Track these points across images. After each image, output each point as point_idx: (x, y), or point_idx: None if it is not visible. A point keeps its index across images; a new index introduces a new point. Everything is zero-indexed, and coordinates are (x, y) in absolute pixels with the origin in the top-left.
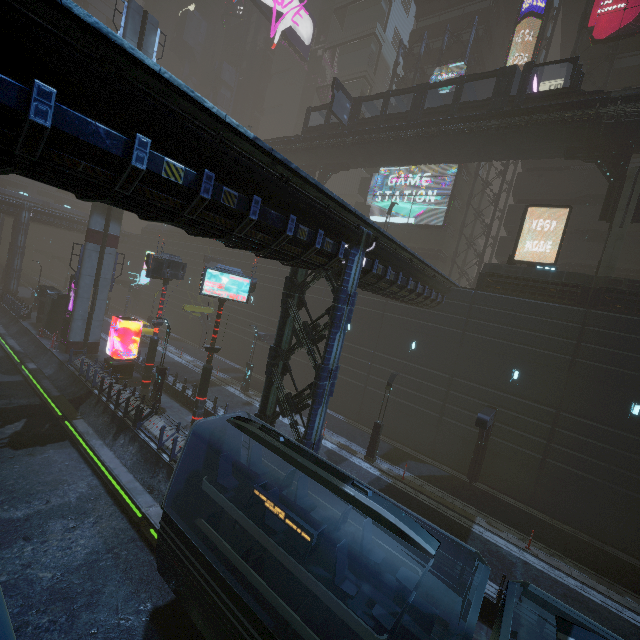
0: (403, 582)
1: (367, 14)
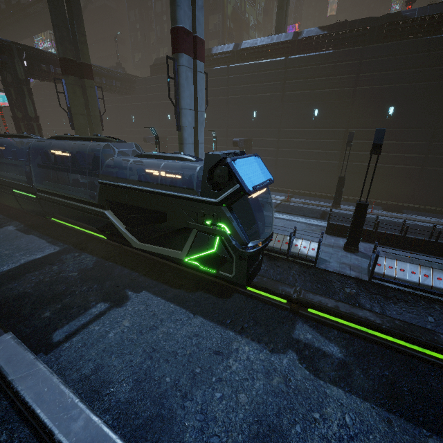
0: None
1: None
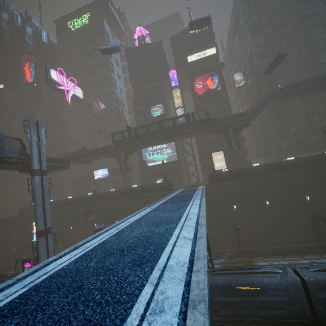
0: (276, 284)
1: (107, 85)
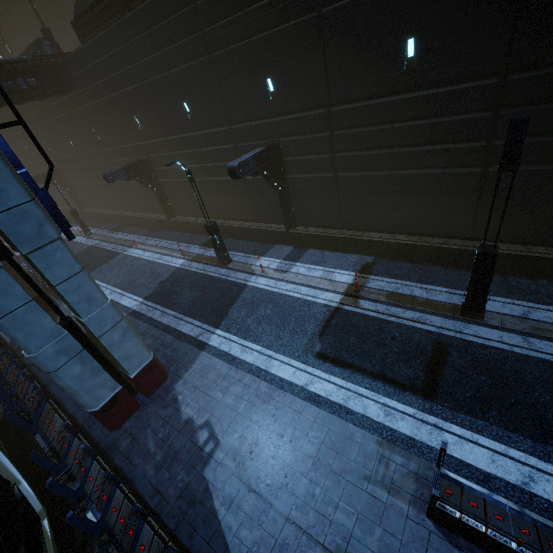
0: None
1: None
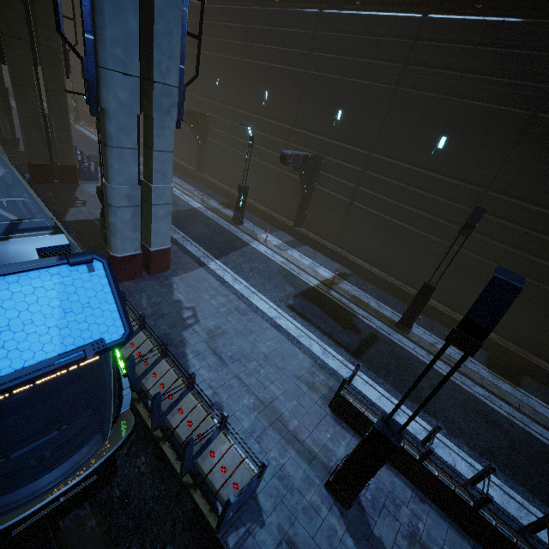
0: None
1: None
